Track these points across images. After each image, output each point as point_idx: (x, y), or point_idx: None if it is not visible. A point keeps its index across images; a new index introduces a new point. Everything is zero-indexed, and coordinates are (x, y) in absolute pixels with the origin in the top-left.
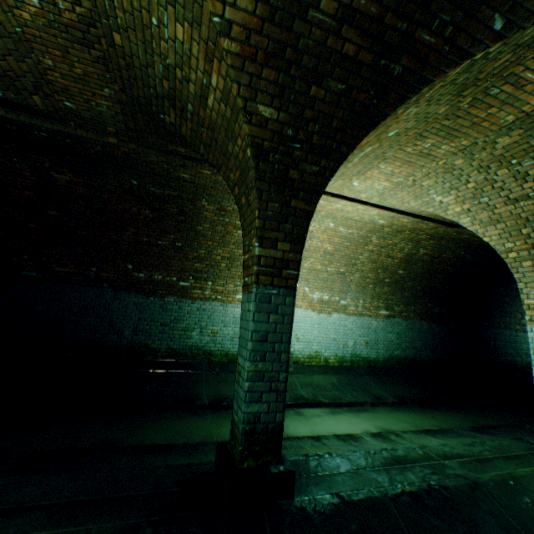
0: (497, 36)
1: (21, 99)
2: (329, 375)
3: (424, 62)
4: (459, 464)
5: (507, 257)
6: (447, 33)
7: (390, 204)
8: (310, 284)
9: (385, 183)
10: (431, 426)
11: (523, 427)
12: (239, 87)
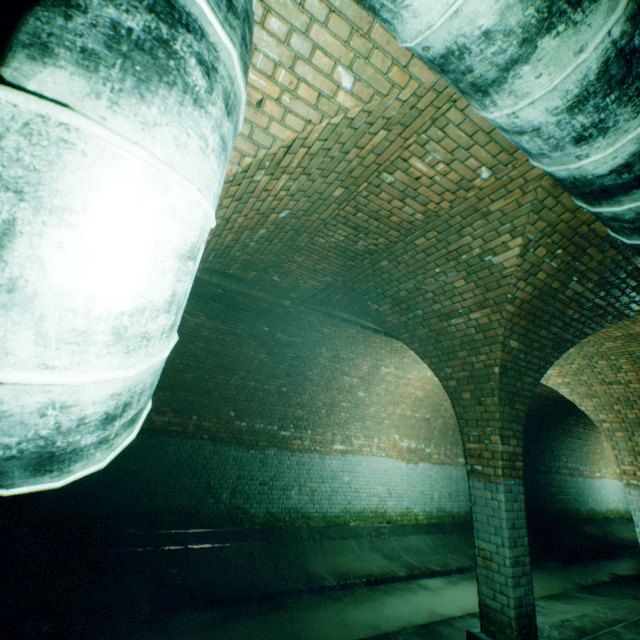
0: None
1: (241, 273)
2: (422, 536)
3: (602, 319)
4: (624, 629)
5: (601, 426)
6: (620, 307)
7: None
8: (400, 430)
9: None
10: (544, 590)
11: (614, 584)
12: (504, 329)
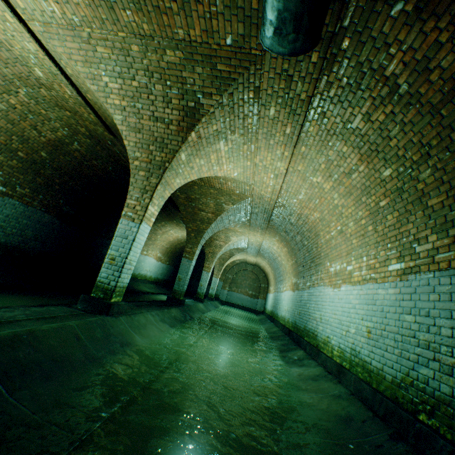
0: None
1: None
2: None
3: None
4: None
5: (133, 164)
6: None
7: (56, 50)
8: None
9: (57, 8)
10: None
11: None
12: None
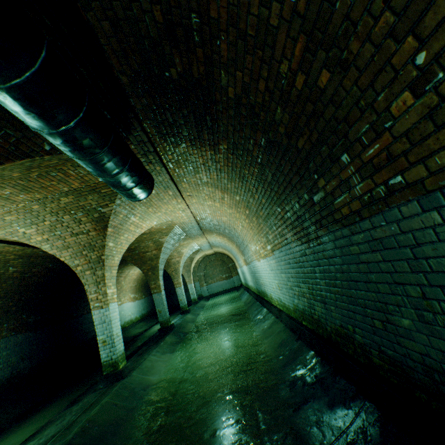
0: (49, 152)
1: None
2: None
3: None
4: (53, 443)
5: (78, 269)
6: (13, 140)
7: None
8: None
9: None
10: (33, 432)
11: None
12: None
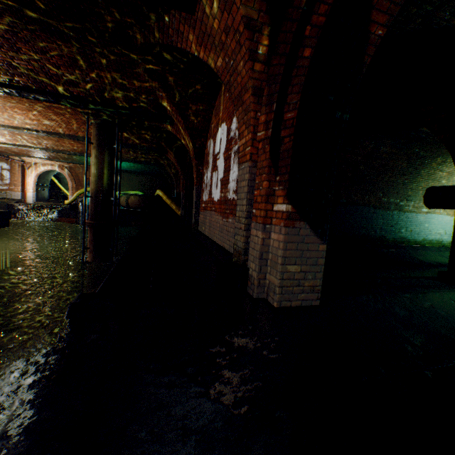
0: None
1: None
2: None
3: None
4: None
5: None
6: None
7: None
8: None
9: None
10: None
11: None
12: None
